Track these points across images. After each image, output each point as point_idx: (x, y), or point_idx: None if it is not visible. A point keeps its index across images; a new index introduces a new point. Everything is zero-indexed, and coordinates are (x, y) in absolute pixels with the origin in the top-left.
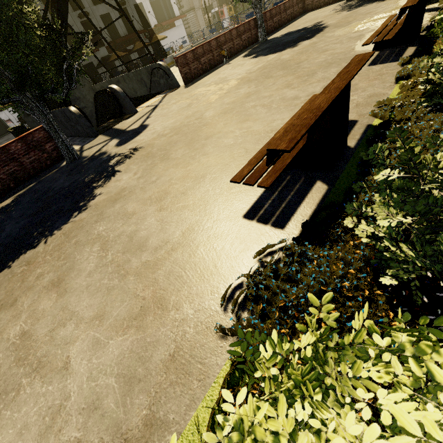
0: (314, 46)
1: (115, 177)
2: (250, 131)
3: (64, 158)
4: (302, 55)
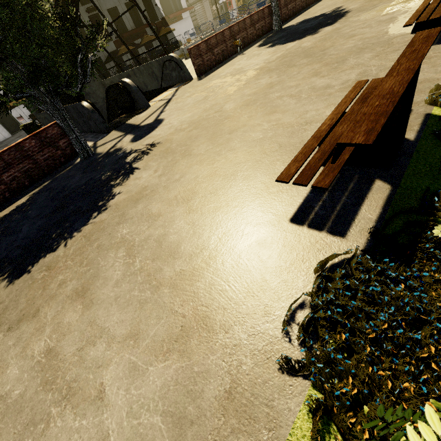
0: (338, 31)
1: (134, 175)
2: (281, 124)
3: (77, 154)
4: (326, 42)
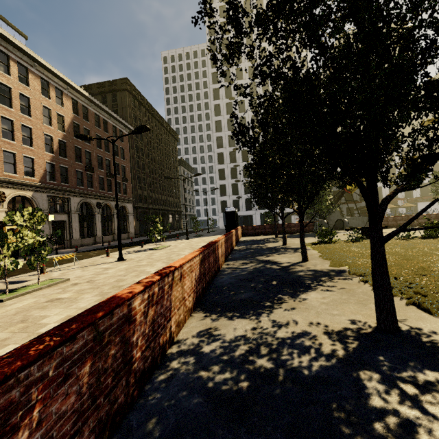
0: None
1: None
2: None
3: (312, 232)
4: None
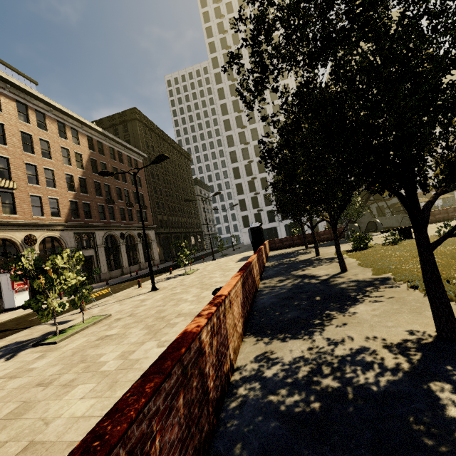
0: None
1: None
2: None
3: (344, 238)
4: None
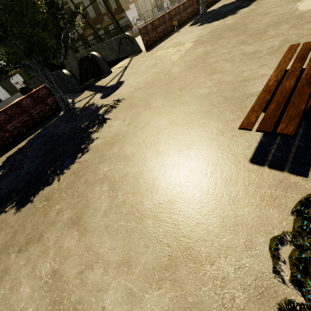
0: (254, 11)
1: (107, 124)
2: (222, 82)
3: (60, 109)
4: (246, 19)
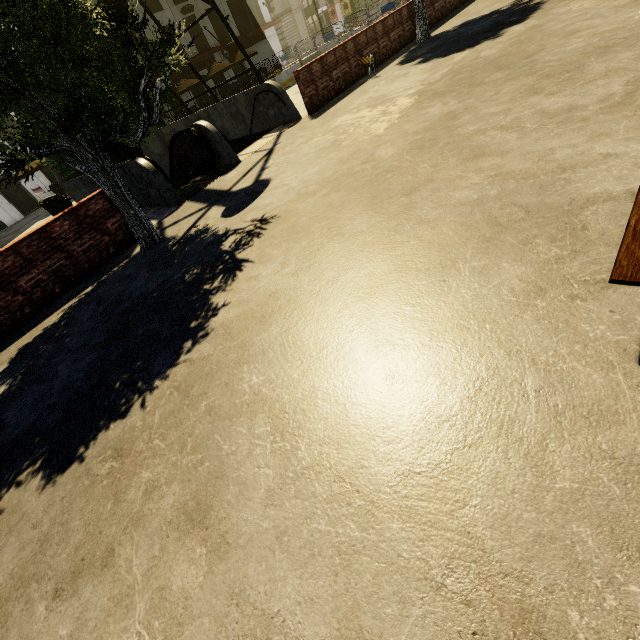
0: (541, 29)
1: (245, 272)
2: (508, 174)
3: (134, 241)
4: (527, 45)
